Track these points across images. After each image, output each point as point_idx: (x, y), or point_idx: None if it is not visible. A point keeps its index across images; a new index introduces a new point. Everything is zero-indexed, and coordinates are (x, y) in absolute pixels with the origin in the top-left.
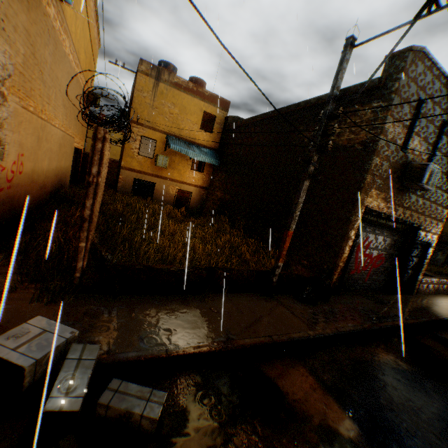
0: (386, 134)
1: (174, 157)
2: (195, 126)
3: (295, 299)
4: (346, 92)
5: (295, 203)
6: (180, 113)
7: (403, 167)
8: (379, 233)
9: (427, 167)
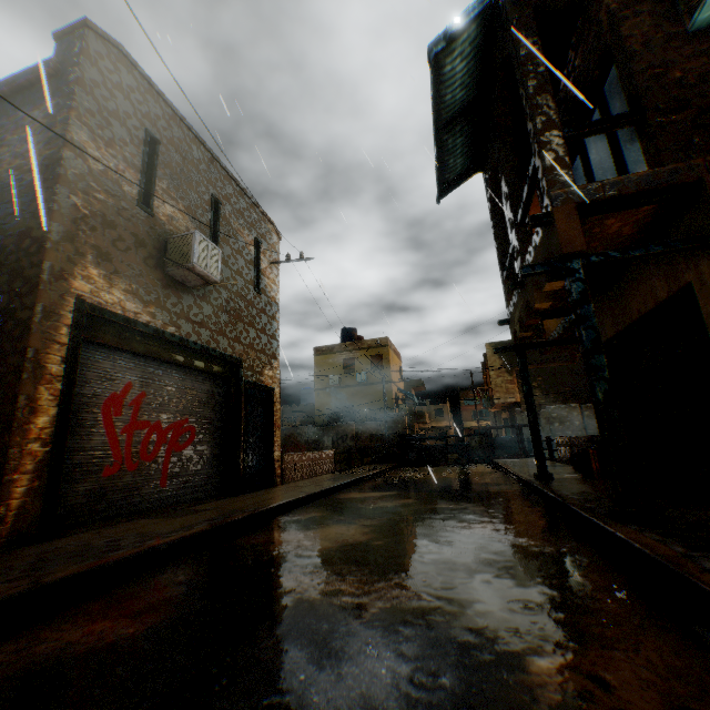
0: (84, 155)
1: None
2: None
3: None
4: None
5: None
6: None
7: (162, 244)
8: (164, 375)
9: (194, 237)
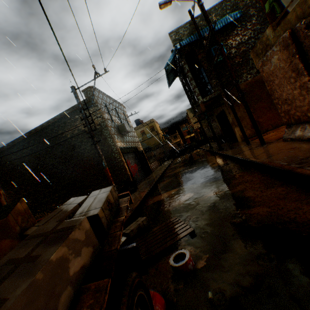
0: (105, 118)
1: None
2: None
3: None
4: (75, 108)
5: (100, 156)
6: None
7: (117, 128)
8: (129, 156)
9: (124, 124)
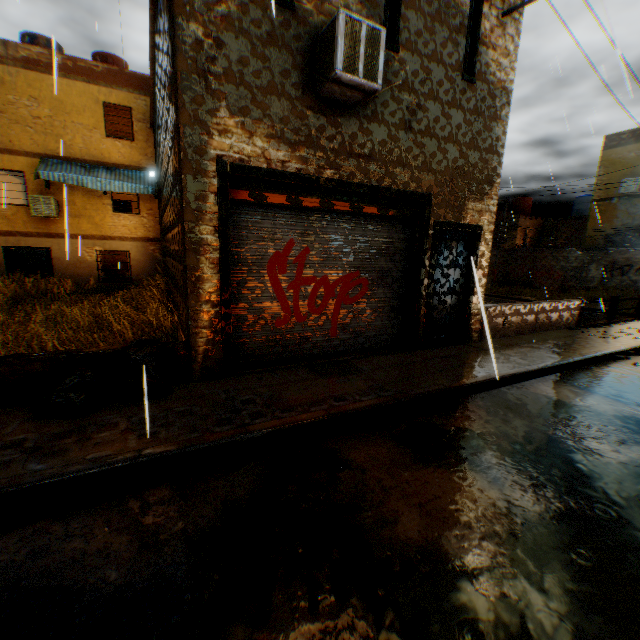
0: None
1: (73, 195)
2: (96, 133)
3: (34, 413)
4: None
5: None
6: (56, 114)
7: (309, 52)
8: (328, 227)
9: (336, 26)
